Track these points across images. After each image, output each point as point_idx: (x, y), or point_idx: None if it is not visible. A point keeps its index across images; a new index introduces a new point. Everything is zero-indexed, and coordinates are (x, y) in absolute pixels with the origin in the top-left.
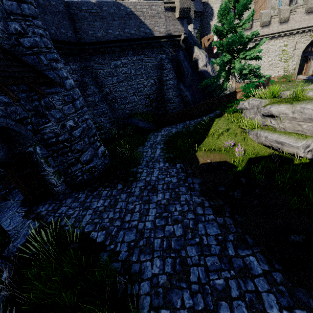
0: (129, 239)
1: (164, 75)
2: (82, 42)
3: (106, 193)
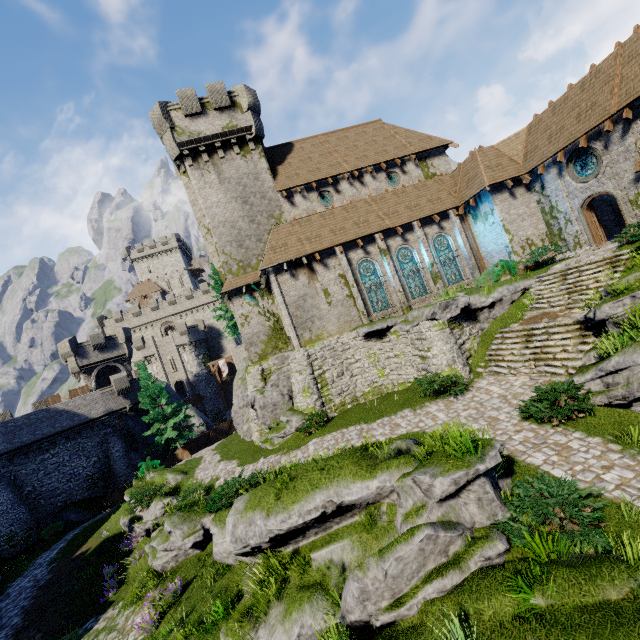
0: None
1: (110, 449)
2: (0, 453)
3: None
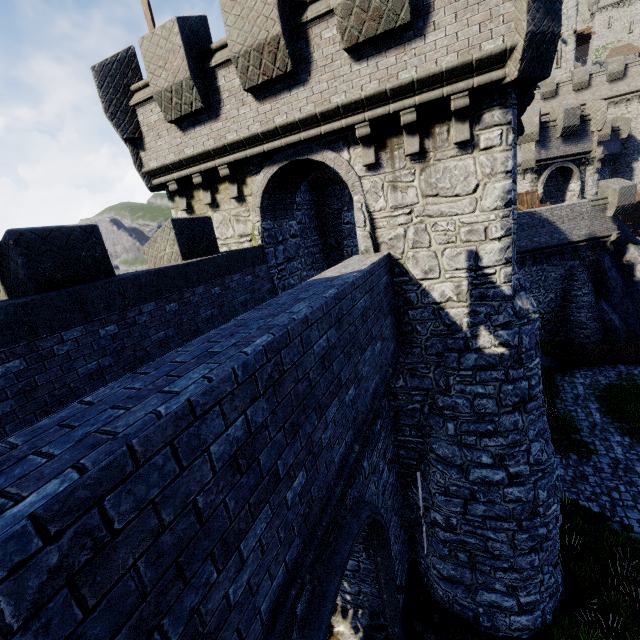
0: (635, 517)
1: (574, 288)
2: None
3: (561, 462)
